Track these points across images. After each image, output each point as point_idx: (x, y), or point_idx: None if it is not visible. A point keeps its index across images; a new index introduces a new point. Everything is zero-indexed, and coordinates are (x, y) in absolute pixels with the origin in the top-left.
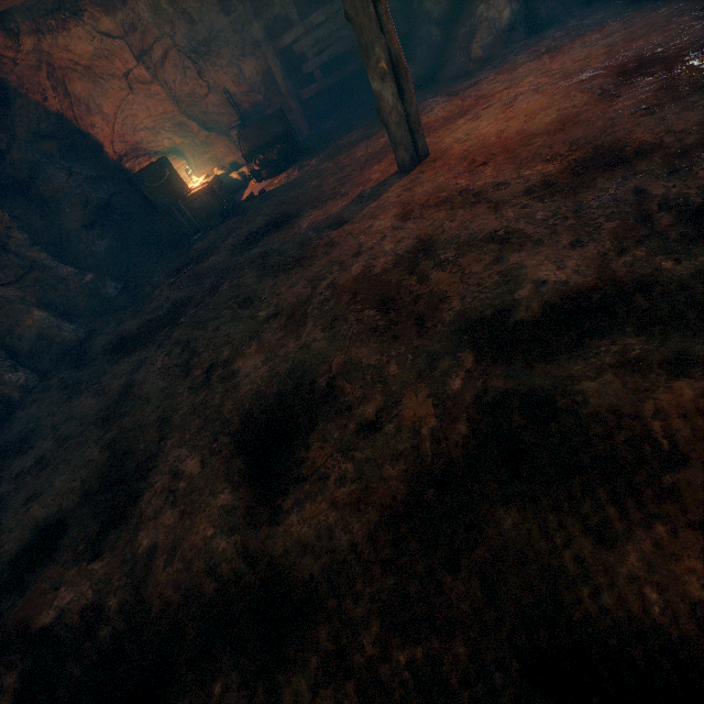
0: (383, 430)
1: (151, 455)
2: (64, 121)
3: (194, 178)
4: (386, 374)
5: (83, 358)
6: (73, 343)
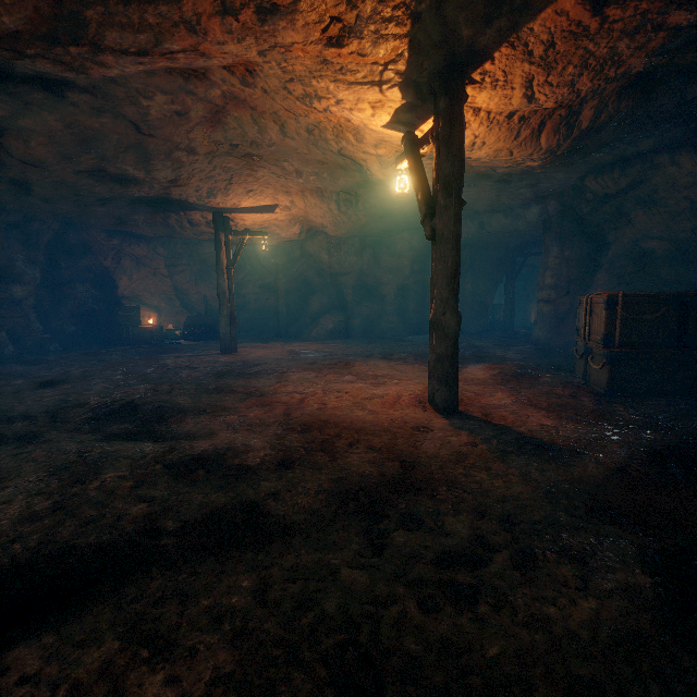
0: (91, 385)
1: (7, 379)
2: (107, 271)
3: (151, 322)
4: (111, 379)
5: (5, 362)
6: (5, 356)
